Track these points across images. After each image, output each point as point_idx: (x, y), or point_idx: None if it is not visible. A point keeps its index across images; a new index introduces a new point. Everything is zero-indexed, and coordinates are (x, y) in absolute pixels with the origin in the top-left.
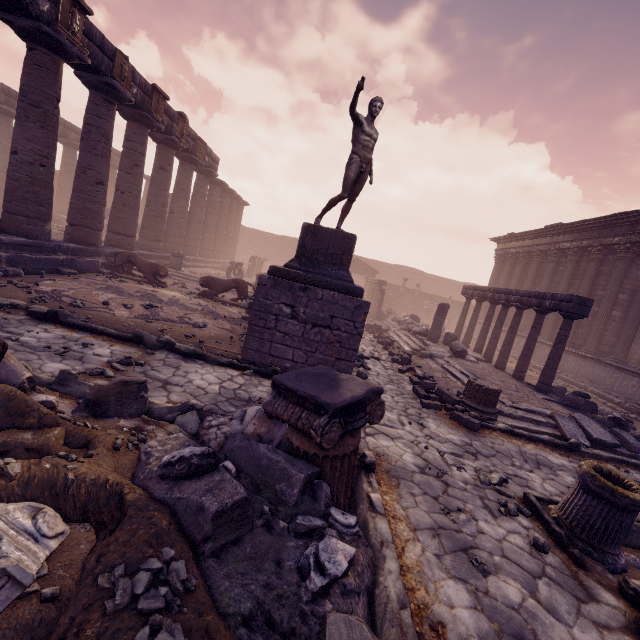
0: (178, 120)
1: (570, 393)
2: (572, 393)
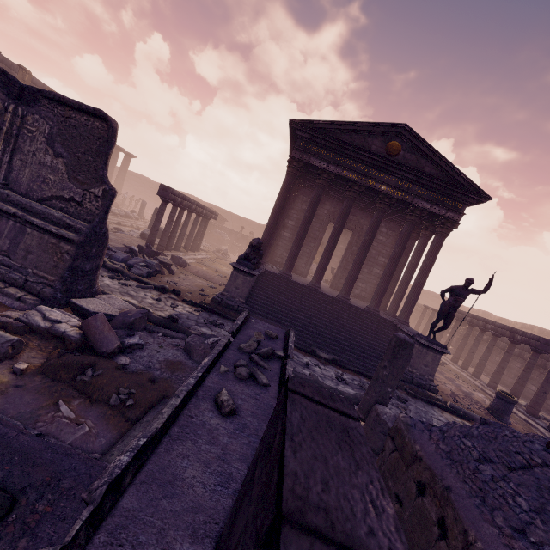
0: (19, 70)
1: (145, 245)
2: (146, 245)
